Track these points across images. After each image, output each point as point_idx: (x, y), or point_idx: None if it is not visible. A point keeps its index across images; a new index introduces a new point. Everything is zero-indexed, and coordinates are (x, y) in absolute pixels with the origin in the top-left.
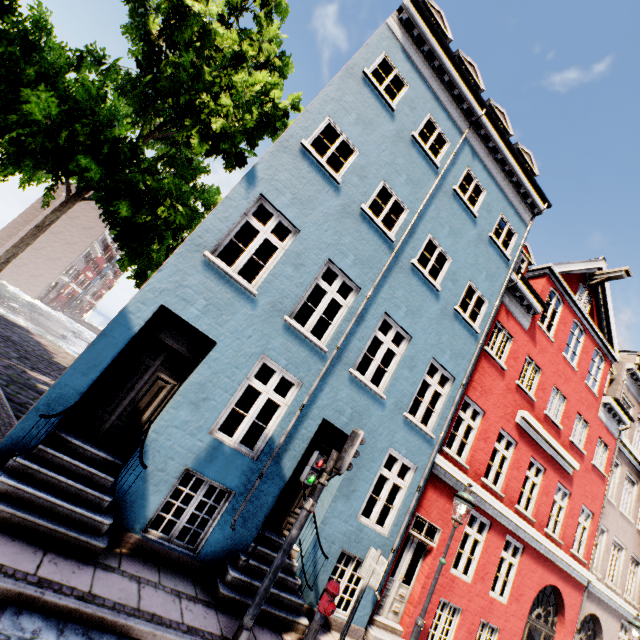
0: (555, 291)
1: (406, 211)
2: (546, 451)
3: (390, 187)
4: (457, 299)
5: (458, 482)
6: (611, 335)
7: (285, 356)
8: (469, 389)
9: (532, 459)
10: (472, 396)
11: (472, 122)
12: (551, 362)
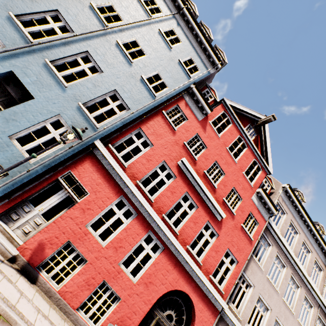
0: (227, 115)
1: (123, 22)
2: (200, 194)
3: (115, 7)
4: (145, 74)
5: (114, 170)
6: (267, 157)
7: (0, 29)
8: (143, 126)
9: (188, 195)
10: (145, 131)
11: (179, 11)
12: (216, 147)
